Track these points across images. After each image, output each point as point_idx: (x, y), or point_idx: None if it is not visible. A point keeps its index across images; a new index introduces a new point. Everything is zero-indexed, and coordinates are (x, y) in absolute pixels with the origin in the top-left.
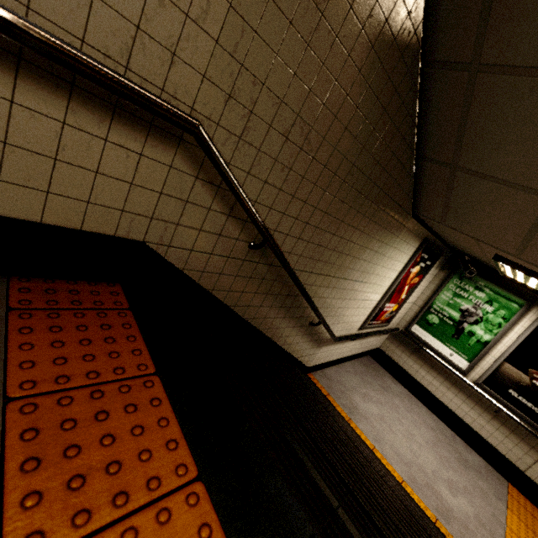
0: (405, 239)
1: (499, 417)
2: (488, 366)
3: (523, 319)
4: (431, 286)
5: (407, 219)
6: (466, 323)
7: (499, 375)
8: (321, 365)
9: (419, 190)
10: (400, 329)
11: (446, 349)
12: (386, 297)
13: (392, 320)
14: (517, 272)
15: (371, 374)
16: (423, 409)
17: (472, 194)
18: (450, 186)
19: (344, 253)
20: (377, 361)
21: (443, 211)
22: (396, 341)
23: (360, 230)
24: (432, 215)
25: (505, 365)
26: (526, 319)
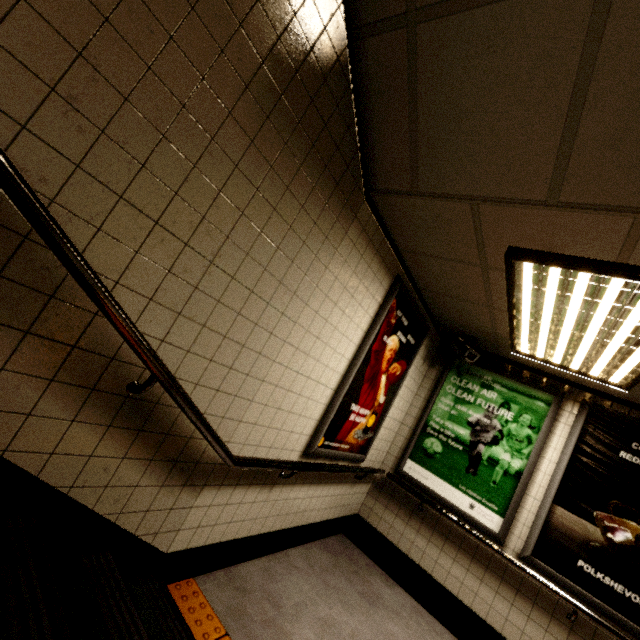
0: (363, 253)
1: (579, 628)
2: (532, 517)
3: (557, 423)
4: (422, 392)
5: (357, 199)
6: (482, 443)
7: (554, 532)
8: (215, 548)
9: (366, 128)
10: (387, 472)
11: (462, 496)
12: (347, 382)
13: (372, 452)
14: (544, 299)
15: (343, 570)
16: (446, 639)
17: (451, 74)
18: (412, 78)
19: (207, 177)
20: (356, 544)
21: (411, 157)
22: (383, 496)
23: (244, 132)
24: (396, 181)
25: (557, 510)
26: (562, 423)
